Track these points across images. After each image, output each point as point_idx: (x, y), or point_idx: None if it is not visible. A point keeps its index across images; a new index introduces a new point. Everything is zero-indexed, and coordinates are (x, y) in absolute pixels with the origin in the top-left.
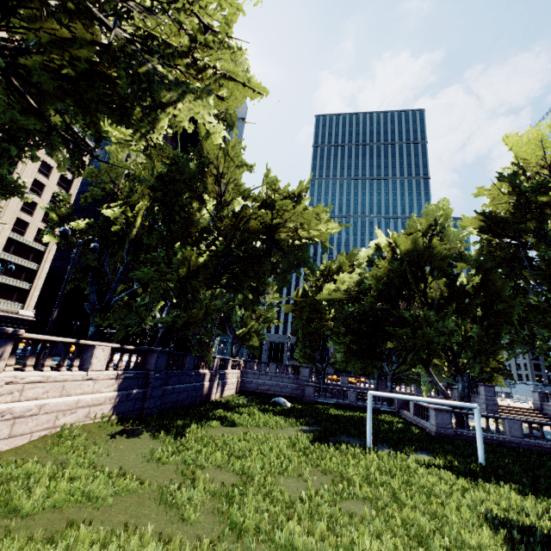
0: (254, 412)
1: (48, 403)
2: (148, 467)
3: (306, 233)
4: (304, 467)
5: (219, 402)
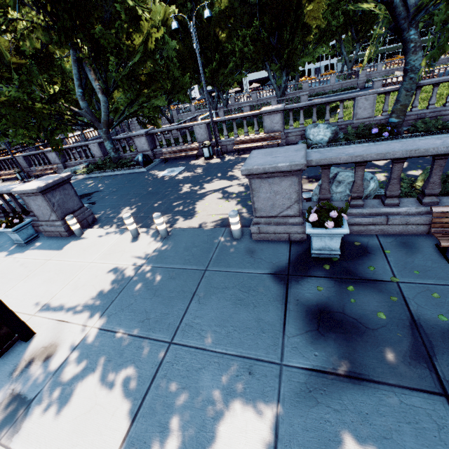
0: None
1: None
2: None
3: None
4: None
5: None
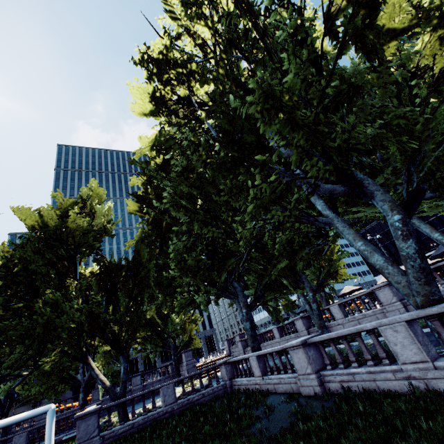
0: None
1: None
2: None
3: None
4: None
5: None
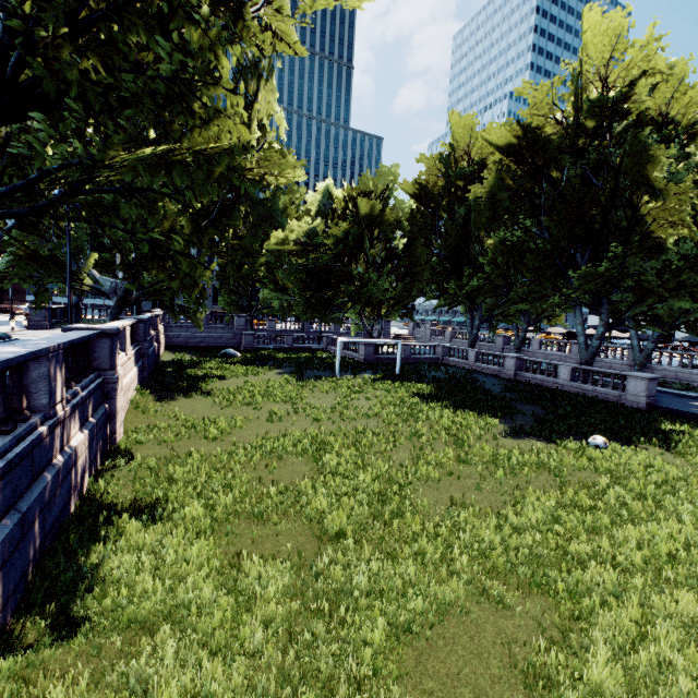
0: (222, 366)
1: (126, 384)
2: (228, 411)
3: (274, 181)
4: (311, 394)
5: (173, 362)
